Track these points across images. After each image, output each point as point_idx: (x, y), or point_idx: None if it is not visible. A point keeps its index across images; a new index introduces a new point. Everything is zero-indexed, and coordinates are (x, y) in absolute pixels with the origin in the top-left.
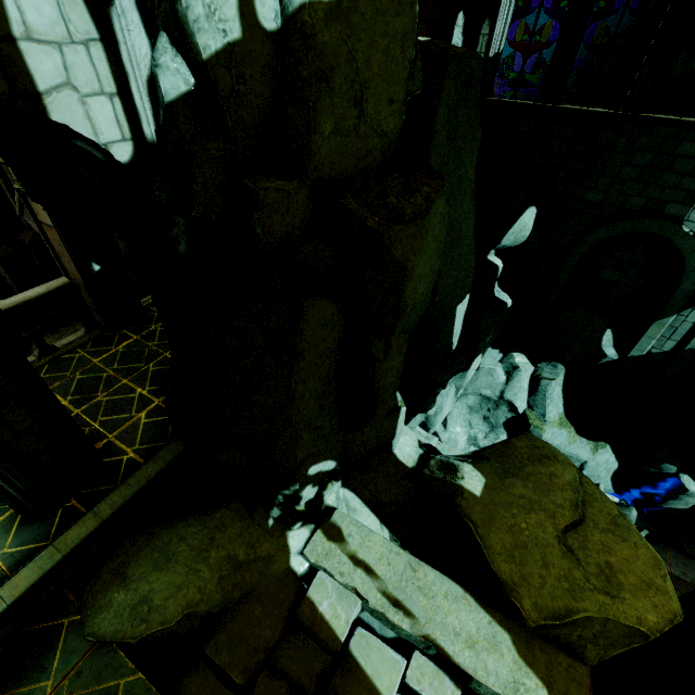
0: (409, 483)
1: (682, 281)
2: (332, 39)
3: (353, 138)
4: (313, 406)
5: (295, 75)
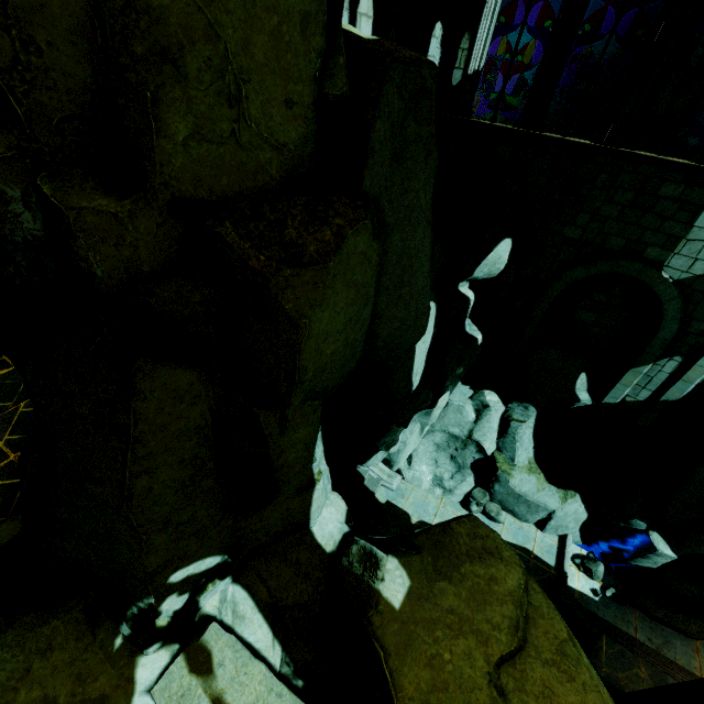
0: (323, 576)
1: (660, 330)
2: (177, 3)
3: (232, 147)
4: (173, 498)
5: (124, 50)
